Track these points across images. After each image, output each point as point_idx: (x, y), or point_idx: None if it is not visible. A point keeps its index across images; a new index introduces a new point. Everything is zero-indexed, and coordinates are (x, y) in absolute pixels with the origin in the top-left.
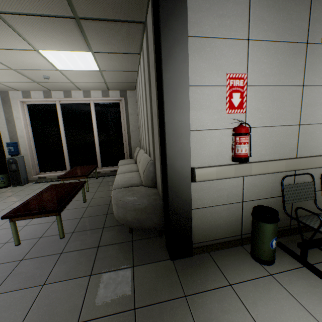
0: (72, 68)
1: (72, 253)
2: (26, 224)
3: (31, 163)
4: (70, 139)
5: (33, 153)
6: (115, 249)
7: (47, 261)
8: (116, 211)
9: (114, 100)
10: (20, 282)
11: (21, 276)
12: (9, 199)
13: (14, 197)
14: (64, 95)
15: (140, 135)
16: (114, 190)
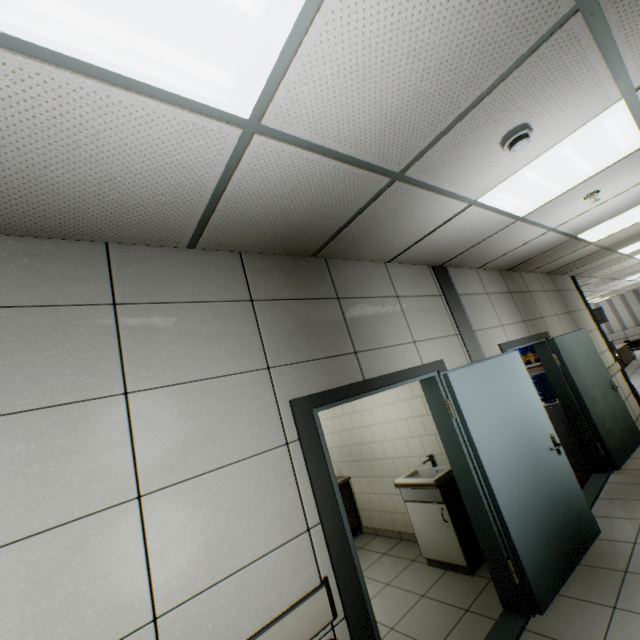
0: (593, 302)
1: None
2: None
3: None
4: None
5: None
6: None
7: None
8: None
9: None
10: None
11: None
12: None
13: None
14: None
15: None
16: None
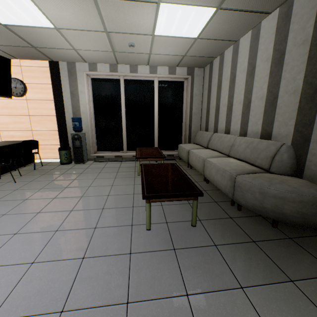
0: (170, 32)
1: (230, 247)
2: (133, 205)
3: (91, 141)
4: (129, 118)
5: (93, 130)
6: (282, 248)
7: (209, 254)
8: (257, 200)
9: (179, 79)
10: (205, 279)
11: (199, 272)
12: (84, 177)
13: (87, 175)
14: (129, 70)
15: (211, 117)
16: (242, 176)
